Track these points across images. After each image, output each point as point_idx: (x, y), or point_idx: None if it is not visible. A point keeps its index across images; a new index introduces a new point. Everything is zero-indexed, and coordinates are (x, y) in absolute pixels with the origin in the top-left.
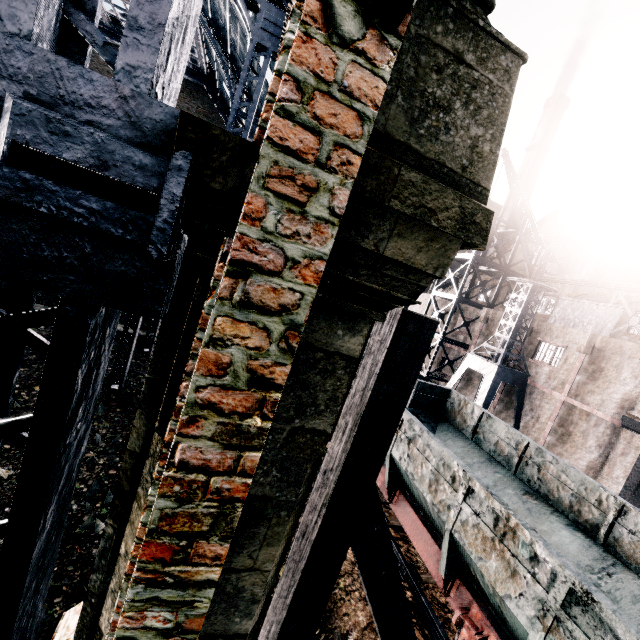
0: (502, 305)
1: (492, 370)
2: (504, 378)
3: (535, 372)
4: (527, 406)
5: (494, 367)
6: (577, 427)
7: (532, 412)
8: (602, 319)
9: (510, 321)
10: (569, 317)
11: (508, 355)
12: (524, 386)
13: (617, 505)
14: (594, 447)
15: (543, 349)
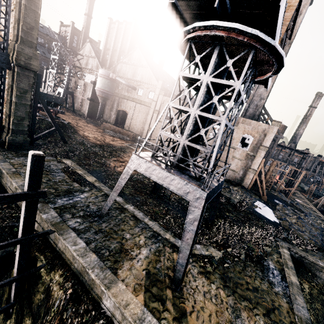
0: (76, 76)
1: (63, 91)
2: (66, 93)
3: (77, 92)
4: (77, 101)
5: (63, 90)
6: (83, 103)
7: (77, 102)
8: (93, 79)
9: (66, 78)
10: (88, 79)
11: (68, 87)
12: (73, 95)
13: (53, 94)
14: (86, 106)
15: (78, 86)
